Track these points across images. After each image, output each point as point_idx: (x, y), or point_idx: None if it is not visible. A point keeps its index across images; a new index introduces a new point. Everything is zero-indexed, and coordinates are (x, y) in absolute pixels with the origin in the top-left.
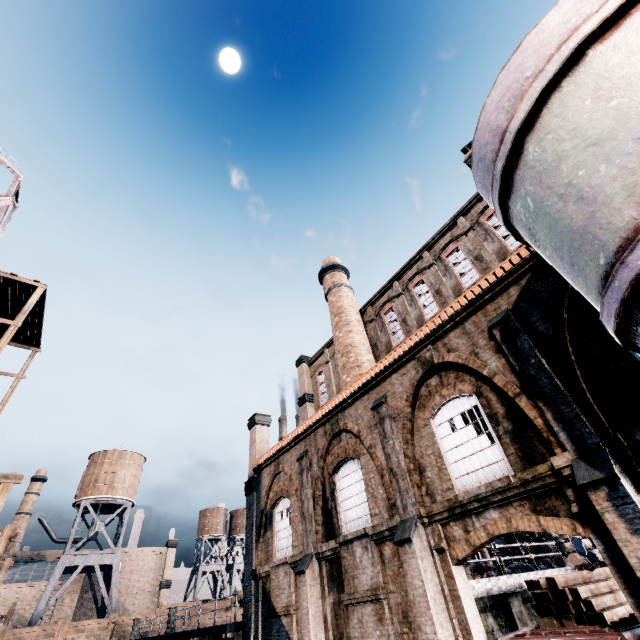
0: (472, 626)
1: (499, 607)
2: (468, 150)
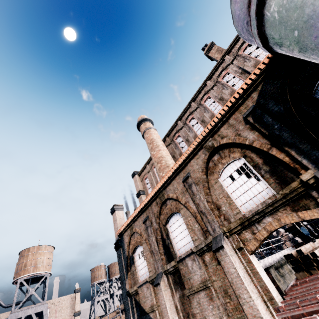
0: (269, 287)
1: None
2: (205, 48)
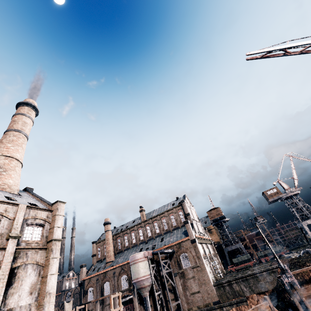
0: None
1: (126, 302)
2: (140, 207)
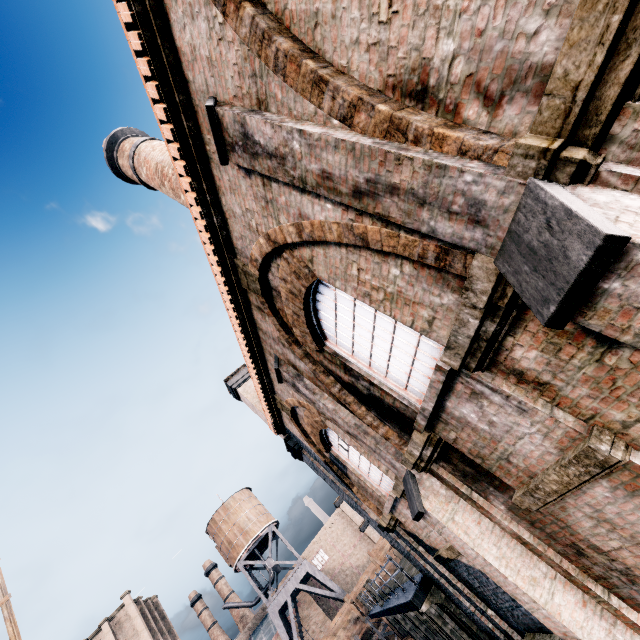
0: None
1: None
2: None
